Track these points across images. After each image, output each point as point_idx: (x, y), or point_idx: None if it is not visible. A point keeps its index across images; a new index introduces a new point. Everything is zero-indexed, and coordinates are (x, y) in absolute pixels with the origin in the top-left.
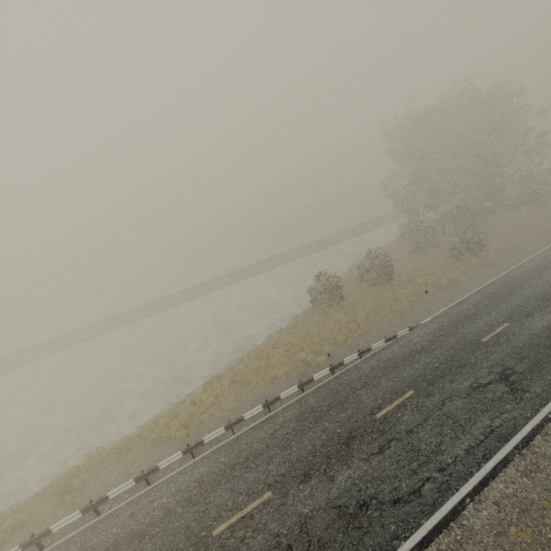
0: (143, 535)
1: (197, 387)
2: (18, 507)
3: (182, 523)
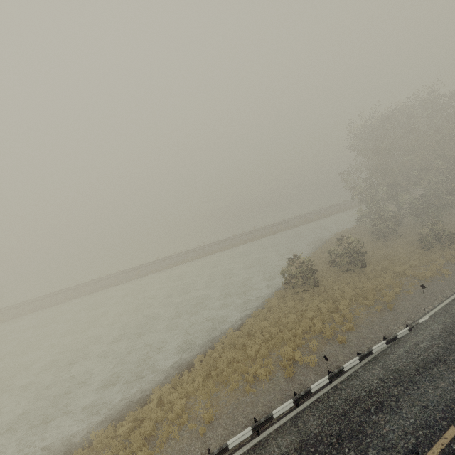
0: None
1: (164, 378)
2: None
3: None
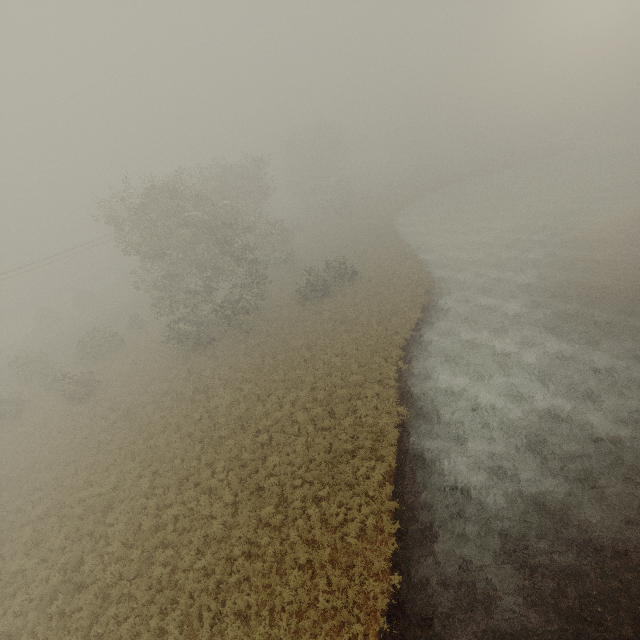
0: None
1: None
2: None
3: None
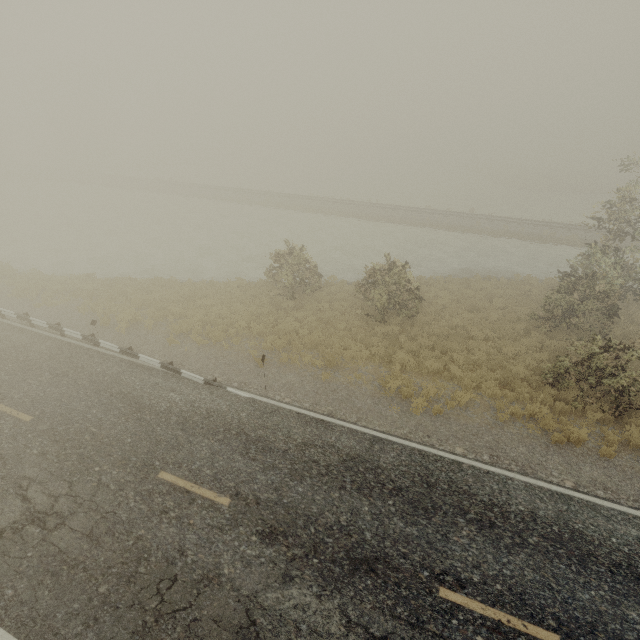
0: None
1: (104, 276)
2: None
3: None
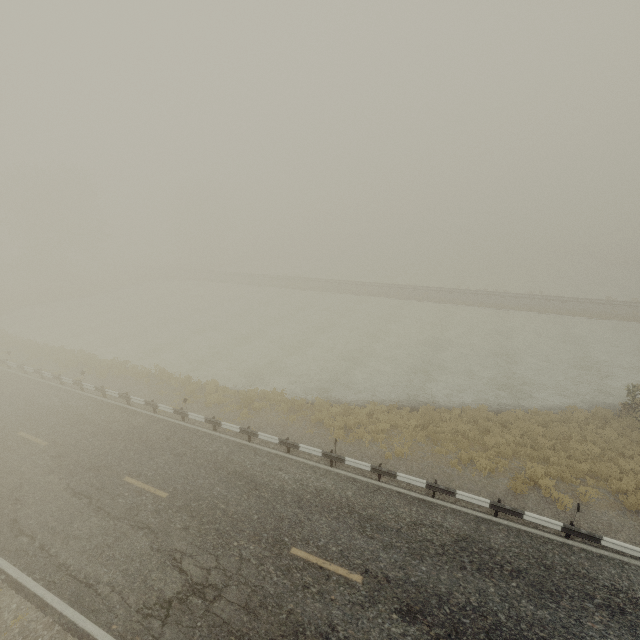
0: (257, 487)
1: (386, 401)
2: (226, 390)
3: (282, 511)
